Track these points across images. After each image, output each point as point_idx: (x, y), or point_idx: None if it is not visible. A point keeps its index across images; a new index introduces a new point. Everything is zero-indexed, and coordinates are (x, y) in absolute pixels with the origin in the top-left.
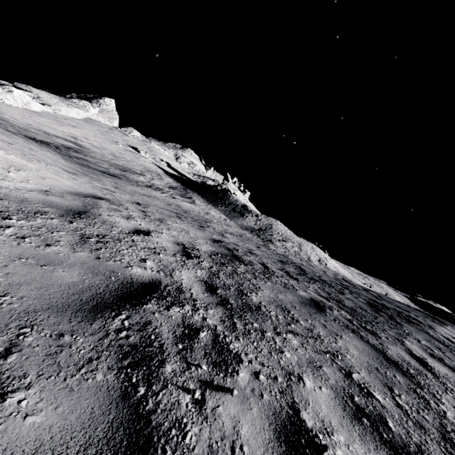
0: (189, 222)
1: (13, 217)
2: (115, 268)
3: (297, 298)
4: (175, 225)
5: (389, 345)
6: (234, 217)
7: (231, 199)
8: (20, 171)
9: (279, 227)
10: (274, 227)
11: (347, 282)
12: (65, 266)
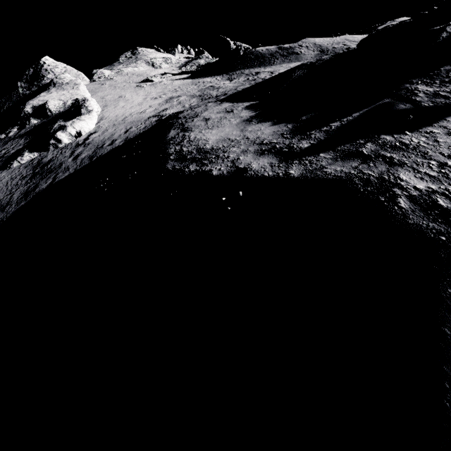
0: None
1: None
2: None
3: None
4: None
5: None
6: (298, 59)
7: (264, 52)
8: None
9: (319, 42)
10: (318, 43)
11: None
12: None
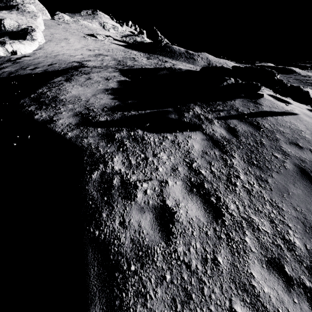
0: None
1: None
2: None
3: None
4: None
5: None
6: (193, 63)
7: (176, 50)
8: None
9: (210, 58)
10: (209, 58)
11: None
12: None
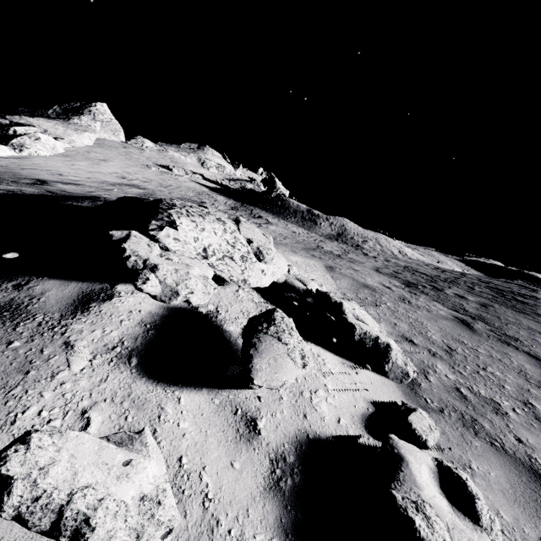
0: (336, 258)
1: (382, 302)
2: (439, 314)
3: (476, 304)
4: (358, 269)
5: (536, 317)
6: (310, 228)
7: (292, 206)
8: (313, 268)
9: (350, 226)
10: (347, 227)
11: (445, 272)
12: (438, 320)
